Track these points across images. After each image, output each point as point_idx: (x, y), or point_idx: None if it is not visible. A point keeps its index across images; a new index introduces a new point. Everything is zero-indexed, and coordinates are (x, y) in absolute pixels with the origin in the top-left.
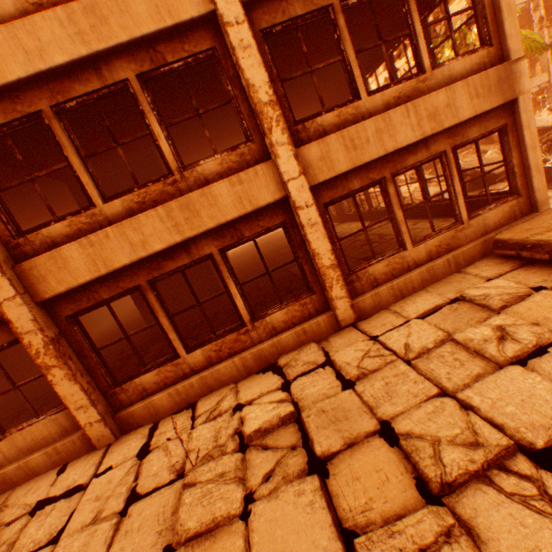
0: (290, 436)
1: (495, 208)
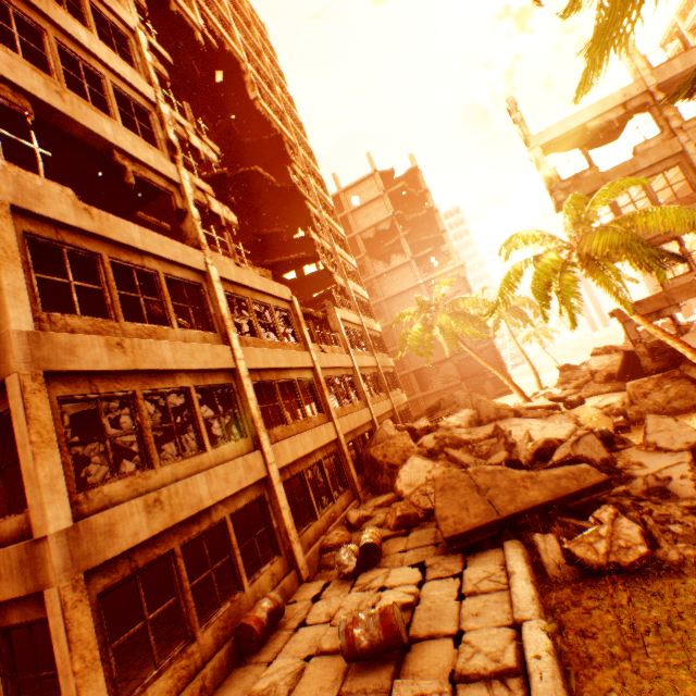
0: None
1: None
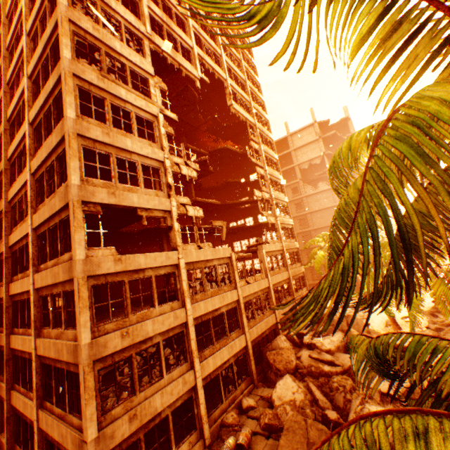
0: None
1: None
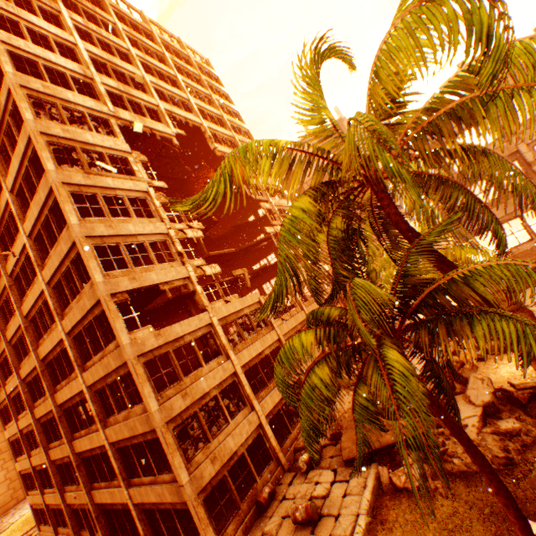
0: None
1: None
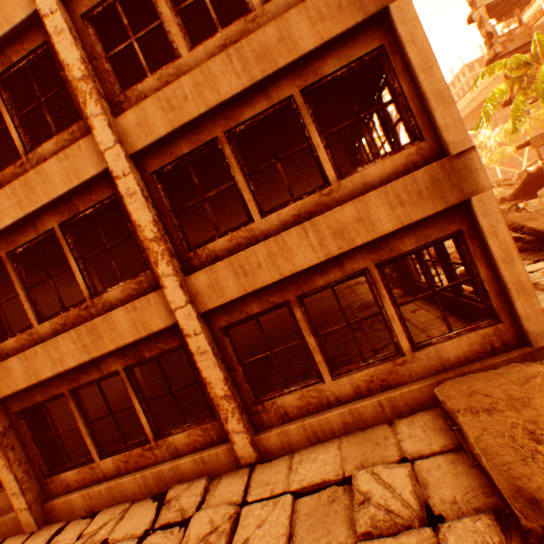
0: None
1: (457, 336)
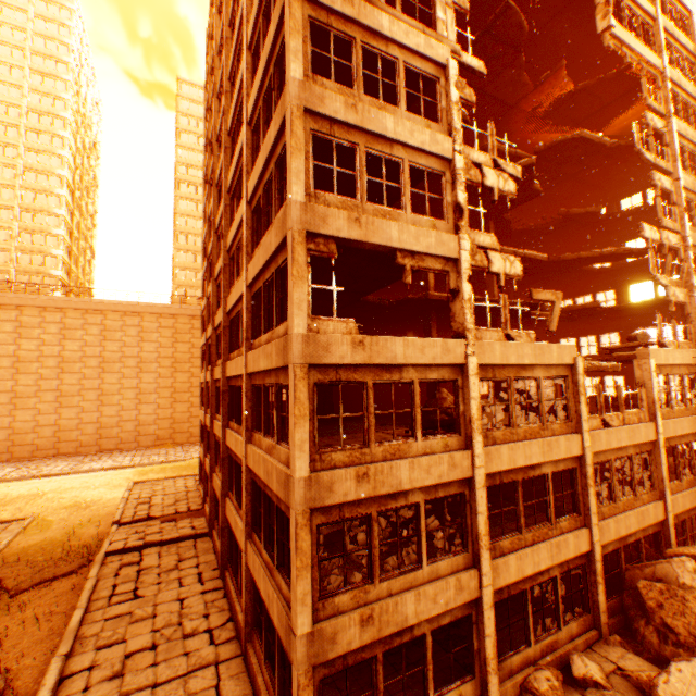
0: (175, 636)
1: None
